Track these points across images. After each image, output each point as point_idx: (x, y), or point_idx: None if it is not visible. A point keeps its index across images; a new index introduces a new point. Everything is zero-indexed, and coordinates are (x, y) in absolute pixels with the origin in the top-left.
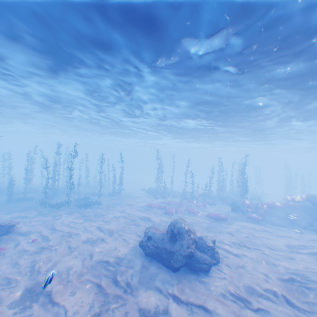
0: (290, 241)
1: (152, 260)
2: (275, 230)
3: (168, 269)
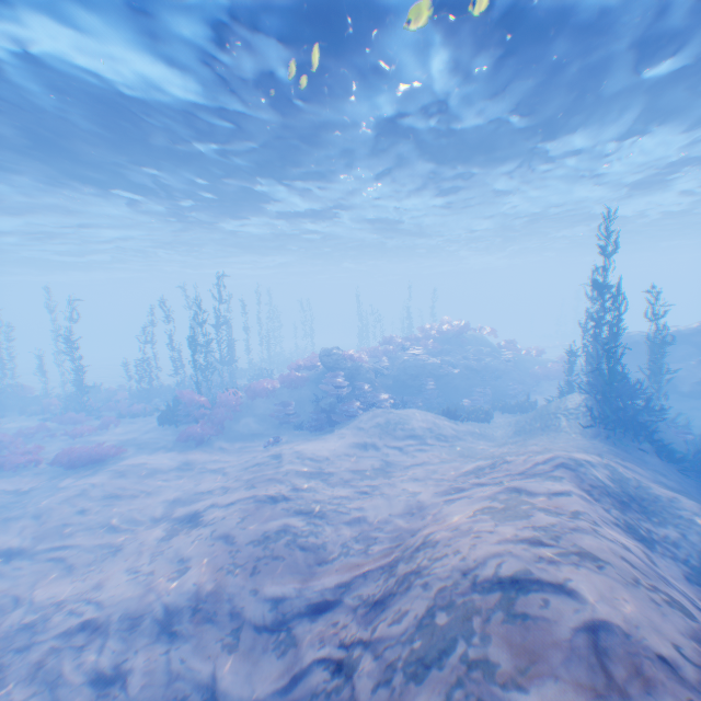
0: (202, 484)
1: None
2: (221, 453)
3: None
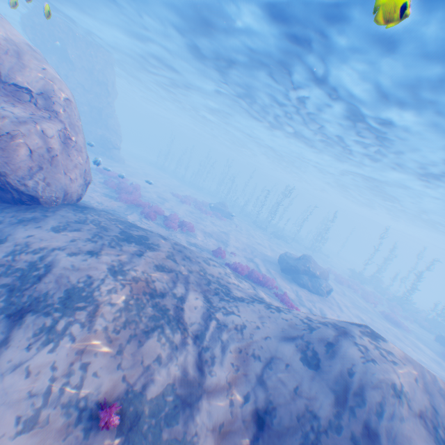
0: (440, 371)
1: (277, 264)
2: None
3: (279, 269)
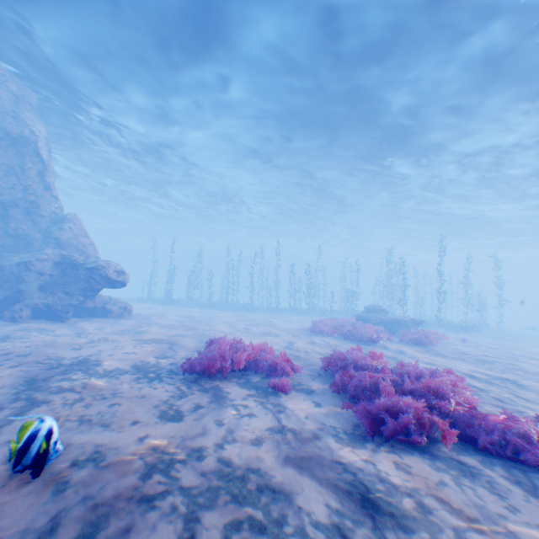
0: None
1: None
2: None
3: None
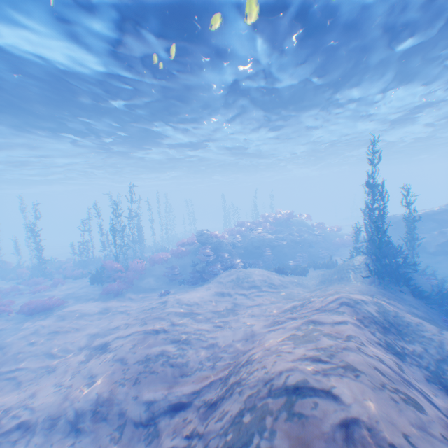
0: (114, 323)
1: None
2: (129, 301)
3: None
